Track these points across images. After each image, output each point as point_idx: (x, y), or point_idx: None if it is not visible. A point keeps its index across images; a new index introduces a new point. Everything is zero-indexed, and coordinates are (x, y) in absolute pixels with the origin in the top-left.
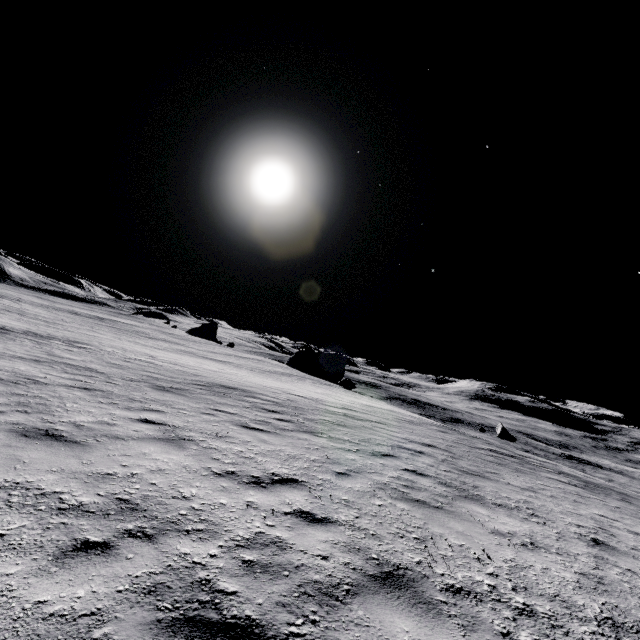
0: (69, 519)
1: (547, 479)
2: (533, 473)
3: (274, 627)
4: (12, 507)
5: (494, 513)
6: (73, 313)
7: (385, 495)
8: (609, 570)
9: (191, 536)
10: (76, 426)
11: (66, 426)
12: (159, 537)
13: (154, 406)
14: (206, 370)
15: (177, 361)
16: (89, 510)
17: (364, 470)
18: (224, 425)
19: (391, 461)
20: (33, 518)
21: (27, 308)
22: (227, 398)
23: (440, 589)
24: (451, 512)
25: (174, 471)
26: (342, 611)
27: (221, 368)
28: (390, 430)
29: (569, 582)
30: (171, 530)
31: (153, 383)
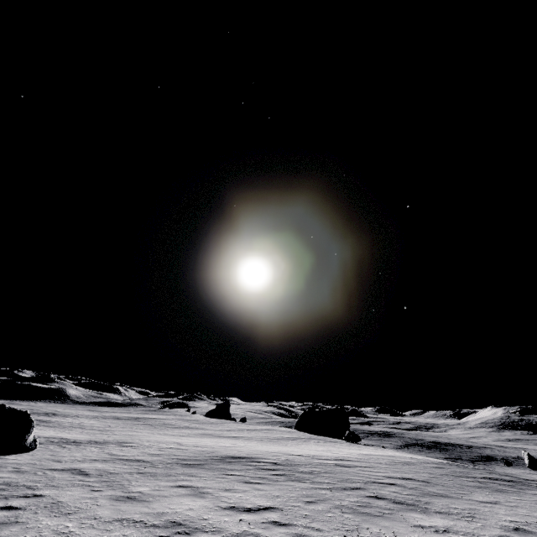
0: (151, 529)
1: (530, 495)
2: (517, 491)
3: None
4: (125, 526)
5: (429, 516)
6: (116, 418)
7: (338, 511)
8: None
9: (208, 533)
10: (141, 493)
11: (136, 493)
12: (193, 533)
13: (184, 477)
14: (221, 447)
15: (198, 443)
16: (158, 526)
17: (330, 499)
18: (231, 483)
19: (357, 492)
20: (136, 529)
21: (84, 421)
22: (236, 465)
23: None
24: (387, 517)
25: (199, 508)
26: None
27: (234, 443)
28: (374, 471)
29: None
30: (198, 531)
31: (182, 463)
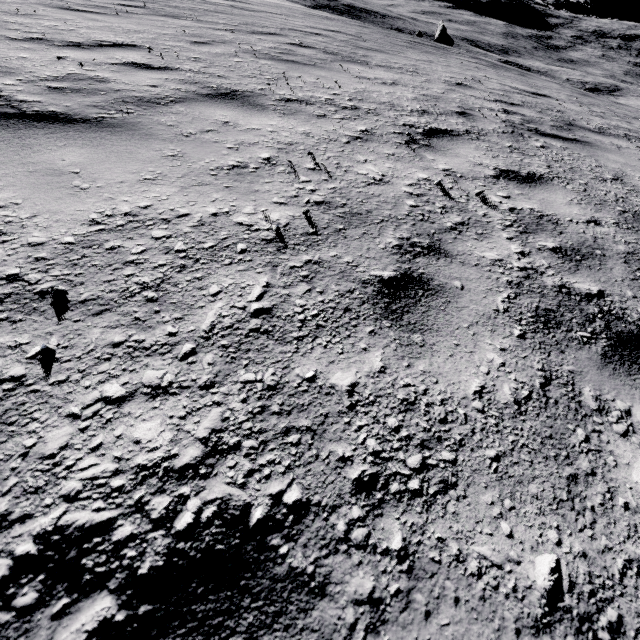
0: None
1: (455, 59)
2: (443, 55)
3: (82, 115)
4: None
5: (371, 70)
6: None
7: (249, 57)
8: (452, 95)
9: None
10: None
11: None
12: None
13: None
14: None
15: None
16: None
17: (232, 42)
18: (30, 7)
19: (273, 38)
20: None
21: None
22: None
23: (274, 100)
24: (322, 67)
25: None
26: (162, 109)
27: None
28: (290, 20)
29: (407, 98)
30: None
31: None
